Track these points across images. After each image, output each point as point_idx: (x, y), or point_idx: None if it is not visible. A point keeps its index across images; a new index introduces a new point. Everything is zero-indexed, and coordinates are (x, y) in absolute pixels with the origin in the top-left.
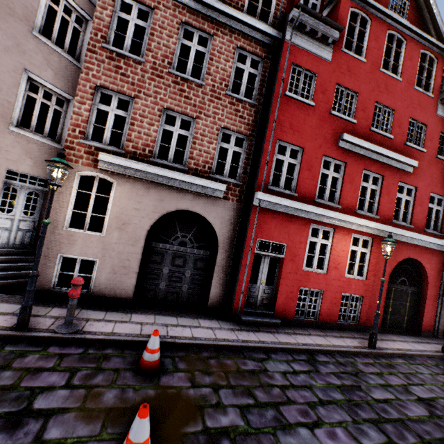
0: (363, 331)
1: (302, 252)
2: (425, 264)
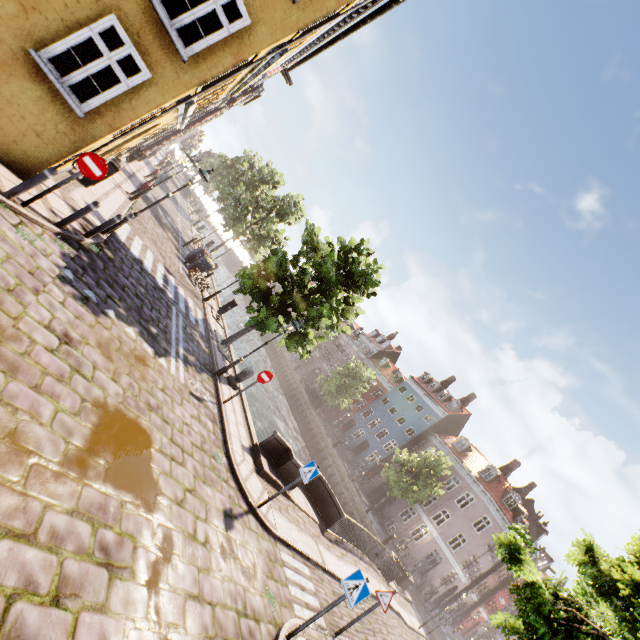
0: (459, 633)
1: (471, 616)
2: (480, 622)
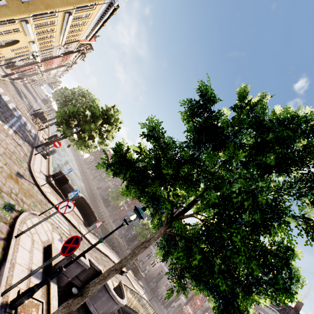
0: None
1: (184, 312)
2: None
